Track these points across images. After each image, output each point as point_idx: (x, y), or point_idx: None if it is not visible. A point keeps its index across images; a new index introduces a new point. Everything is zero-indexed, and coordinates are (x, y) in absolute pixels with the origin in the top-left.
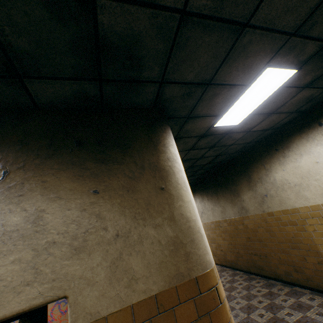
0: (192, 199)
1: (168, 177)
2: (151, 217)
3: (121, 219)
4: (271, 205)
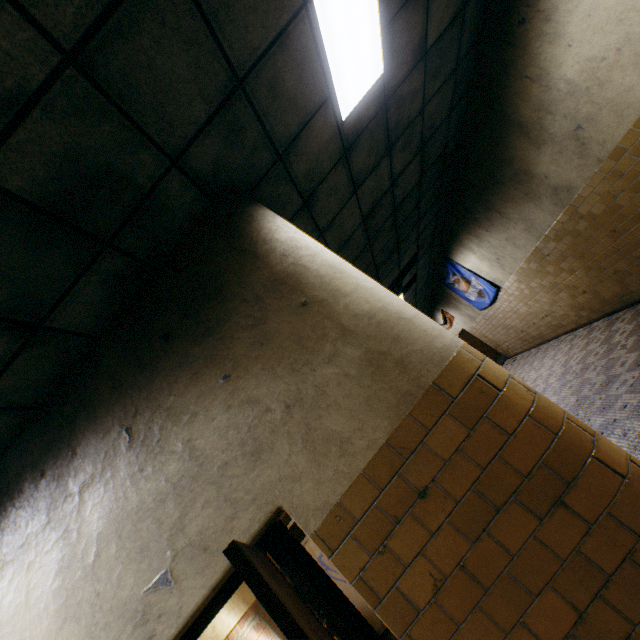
0: (363, 280)
1: (302, 281)
2: (314, 354)
3: (279, 385)
4: (603, 136)
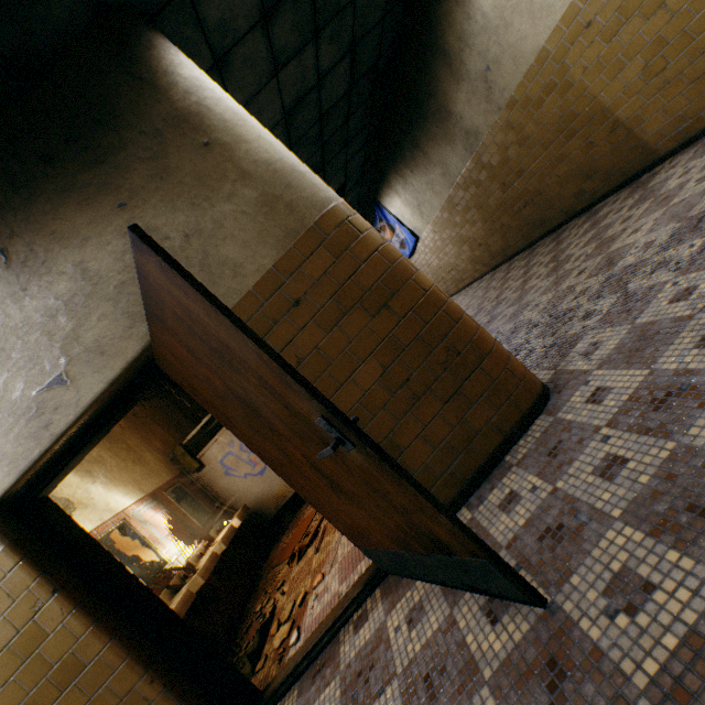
0: (266, 134)
1: (206, 122)
2: (215, 192)
3: (179, 217)
4: (504, 83)
